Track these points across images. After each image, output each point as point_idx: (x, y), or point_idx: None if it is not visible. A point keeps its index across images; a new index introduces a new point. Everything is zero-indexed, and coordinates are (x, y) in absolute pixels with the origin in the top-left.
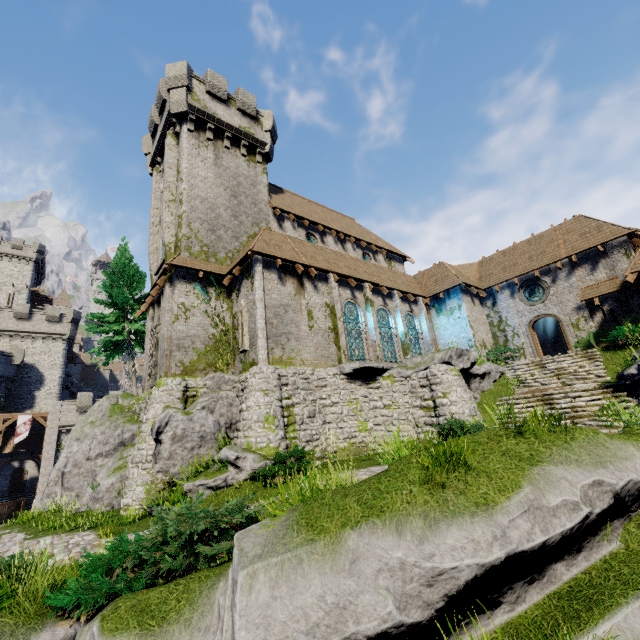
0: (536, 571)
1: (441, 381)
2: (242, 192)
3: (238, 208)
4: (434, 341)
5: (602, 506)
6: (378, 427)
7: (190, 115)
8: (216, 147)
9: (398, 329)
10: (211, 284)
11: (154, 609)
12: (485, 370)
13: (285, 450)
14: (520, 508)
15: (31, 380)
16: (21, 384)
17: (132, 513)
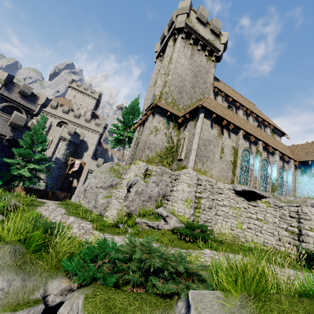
0: None
1: (310, 219)
2: (200, 75)
3: (195, 83)
4: (293, 189)
5: None
6: (249, 230)
7: (185, 29)
8: (193, 49)
9: (272, 175)
10: (172, 120)
11: (118, 313)
12: None
13: (192, 221)
14: None
15: (84, 147)
16: (80, 148)
17: (108, 221)
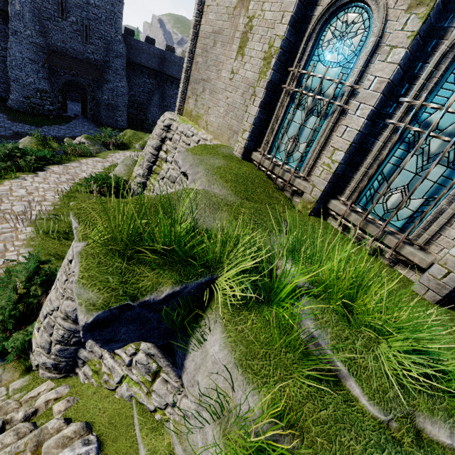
0: None
1: None
2: None
3: None
4: None
5: None
6: None
7: None
8: None
9: None
10: None
11: None
12: None
13: (138, 184)
14: None
15: None
16: None
17: None
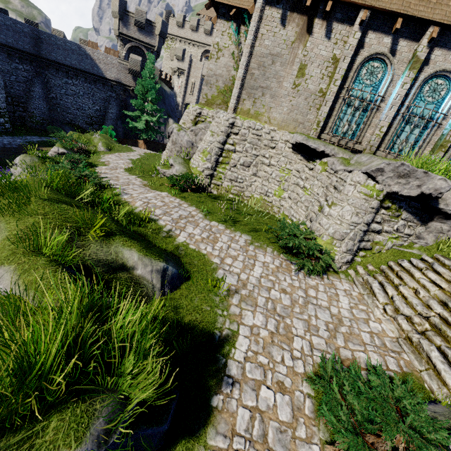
0: None
1: (341, 190)
2: None
3: None
4: None
5: None
6: (288, 200)
7: None
8: None
9: None
10: (245, 23)
11: None
12: None
13: (207, 176)
14: None
15: None
16: None
17: None
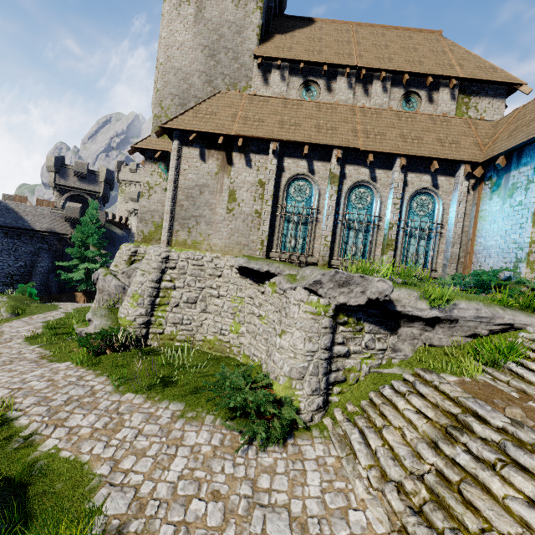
0: None
1: (287, 313)
2: (222, 47)
3: (214, 70)
4: (469, 238)
5: None
6: (247, 334)
7: None
8: None
9: (385, 216)
10: None
11: None
12: (438, 314)
13: (141, 325)
14: None
15: None
16: None
17: None
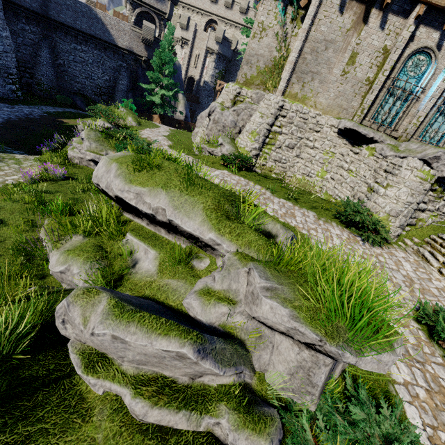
0: (150, 221)
1: (397, 174)
2: None
3: None
4: None
5: (162, 219)
6: (331, 181)
7: None
8: None
9: None
10: (293, 3)
11: None
12: None
13: (253, 156)
14: (135, 191)
15: (238, 63)
16: (233, 64)
17: (194, 147)
